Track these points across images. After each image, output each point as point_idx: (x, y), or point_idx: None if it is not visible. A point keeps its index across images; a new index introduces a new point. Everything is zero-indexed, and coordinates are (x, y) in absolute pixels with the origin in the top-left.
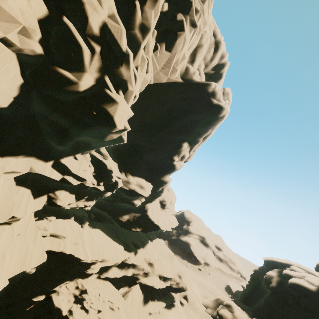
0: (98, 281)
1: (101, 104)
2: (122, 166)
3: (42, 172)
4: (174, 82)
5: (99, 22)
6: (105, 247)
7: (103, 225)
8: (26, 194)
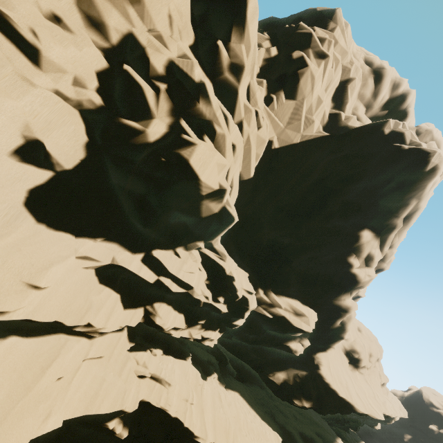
0: None
1: (174, 150)
2: (257, 279)
3: (126, 264)
4: (314, 139)
5: (163, 60)
6: (244, 428)
7: (246, 388)
8: (112, 297)
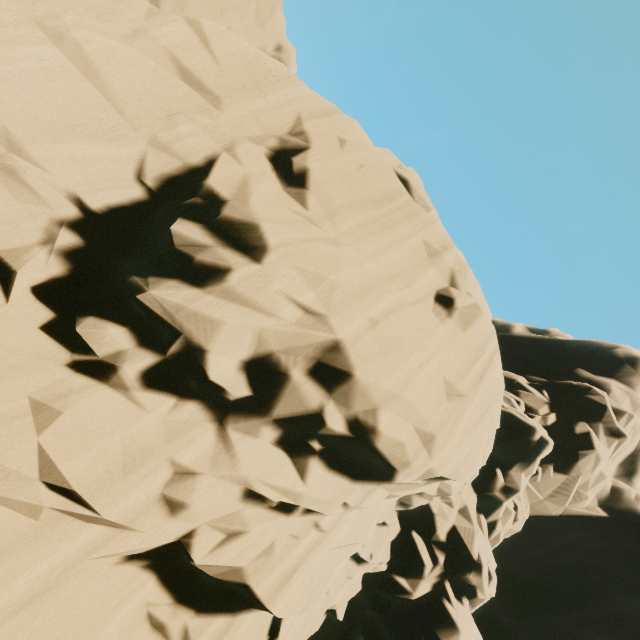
0: None
1: (436, 629)
2: None
3: None
4: (582, 515)
5: (447, 528)
6: None
7: None
8: None
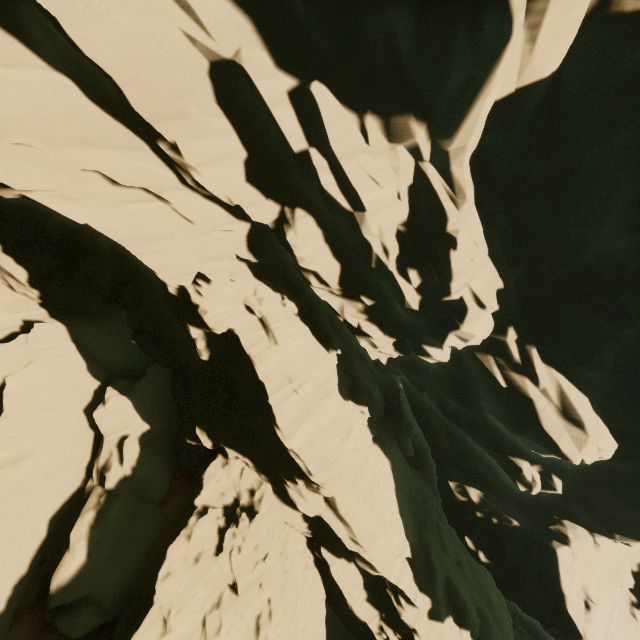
0: (302, 546)
1: None
2: (520, 310)
3: (253, 70)
4: None
5: None
6: (361, 492)
7: (409, 471)
8: (229, 142)
